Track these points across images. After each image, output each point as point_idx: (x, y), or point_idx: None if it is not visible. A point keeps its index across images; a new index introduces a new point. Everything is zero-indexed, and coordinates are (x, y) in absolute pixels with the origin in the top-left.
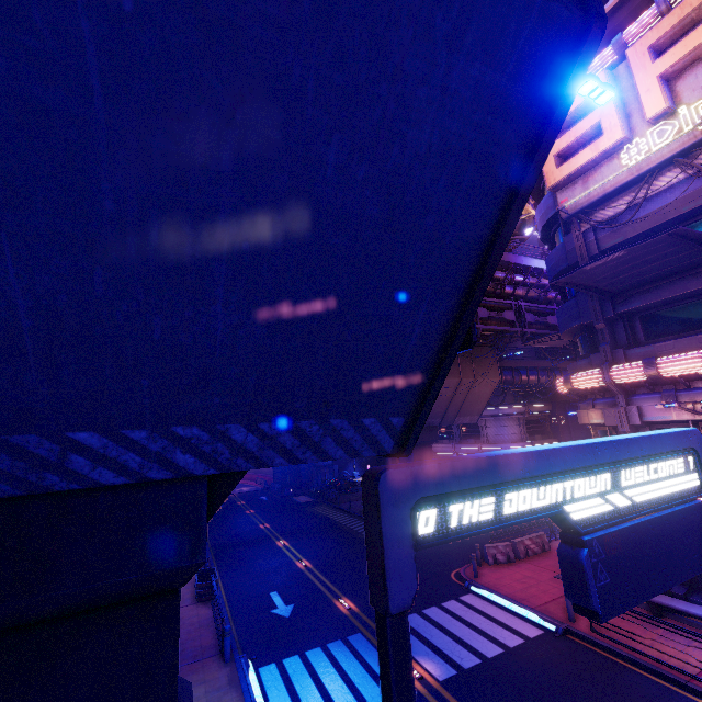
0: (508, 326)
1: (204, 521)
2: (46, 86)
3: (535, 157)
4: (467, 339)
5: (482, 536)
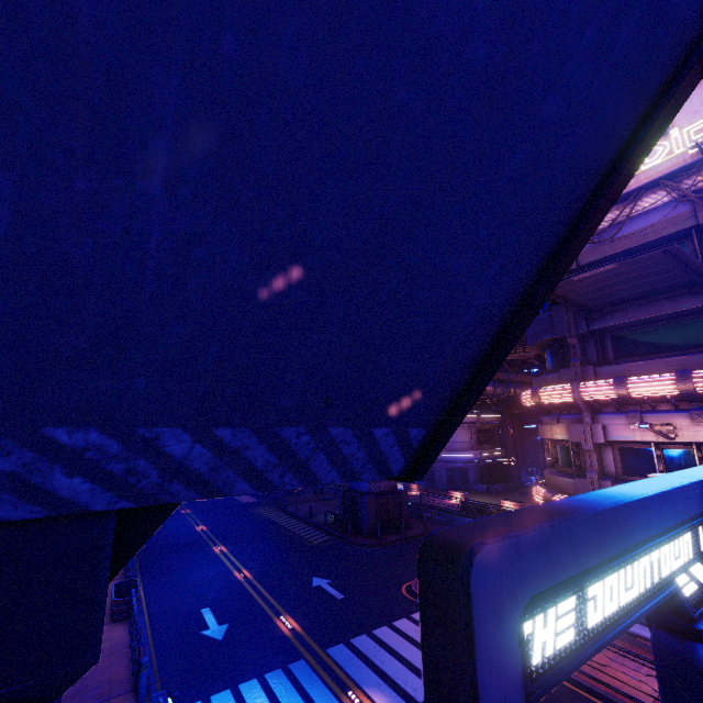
0: None
1: (102, 589)
2: None
3: None
4: None
5: None
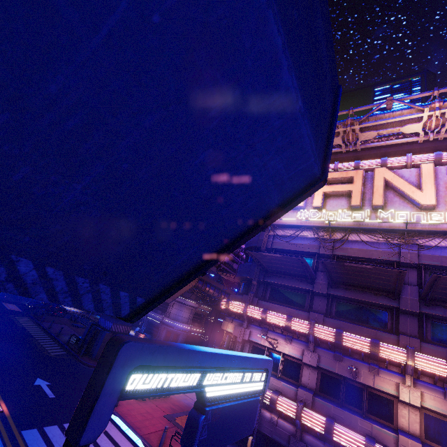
0: None
1: None
2: (70, 4)
3: (279, 212)
4: None
5: None
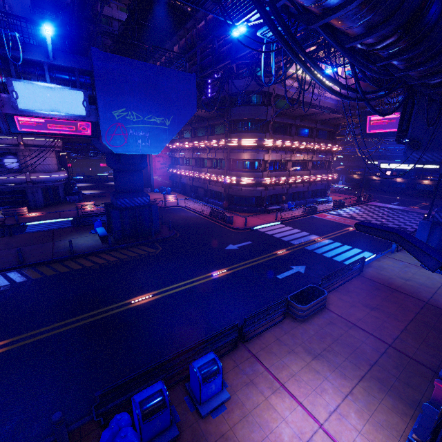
0: None
1: None
2: None
3: None
4: None
5: (182, 222)
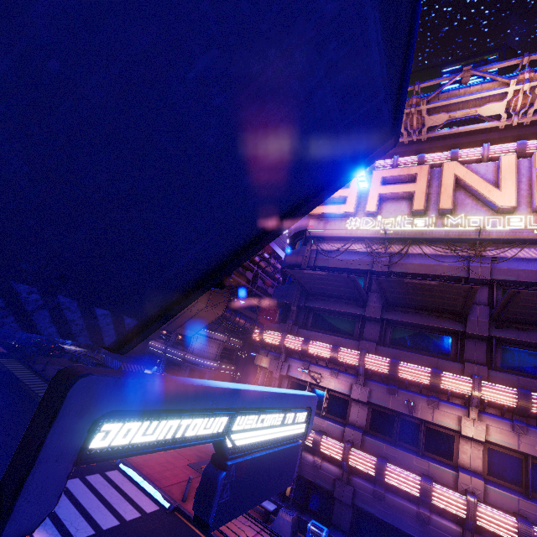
0: (245, 281)
1: None
2: None
3: (329, 188)
4: (222, 281)
5: None
